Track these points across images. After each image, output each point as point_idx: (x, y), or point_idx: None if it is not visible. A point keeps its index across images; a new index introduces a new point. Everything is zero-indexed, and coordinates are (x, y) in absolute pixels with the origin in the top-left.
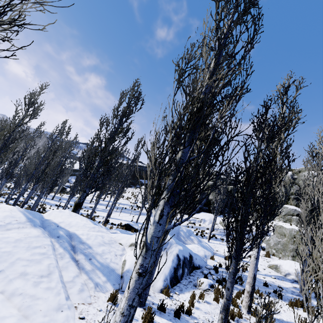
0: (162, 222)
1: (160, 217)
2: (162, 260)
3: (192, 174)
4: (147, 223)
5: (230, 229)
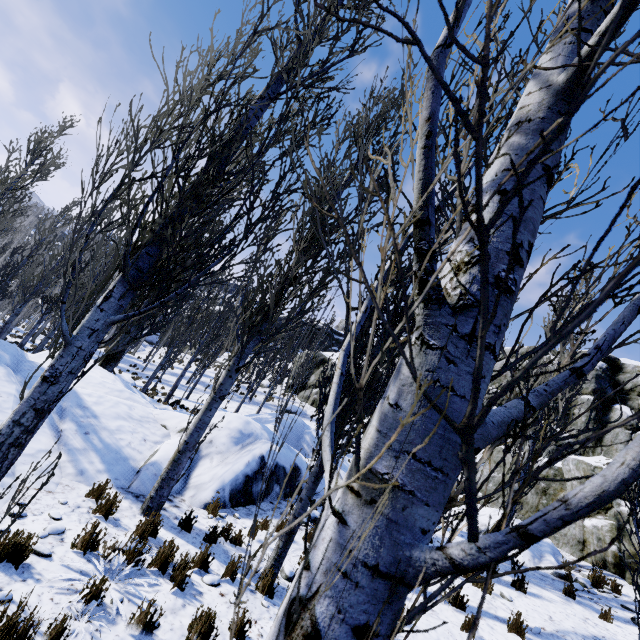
0: (106, 308)
1: (104, 299)
2: (228, 460)
3: (156, 228)
4: (63, 294)
5: (326, 396)
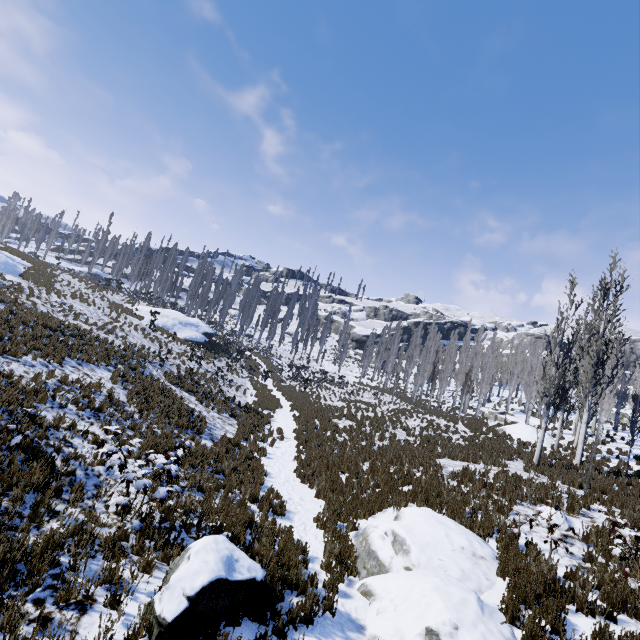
0: None
1: None
2: None
3: None
4: None
5: None
